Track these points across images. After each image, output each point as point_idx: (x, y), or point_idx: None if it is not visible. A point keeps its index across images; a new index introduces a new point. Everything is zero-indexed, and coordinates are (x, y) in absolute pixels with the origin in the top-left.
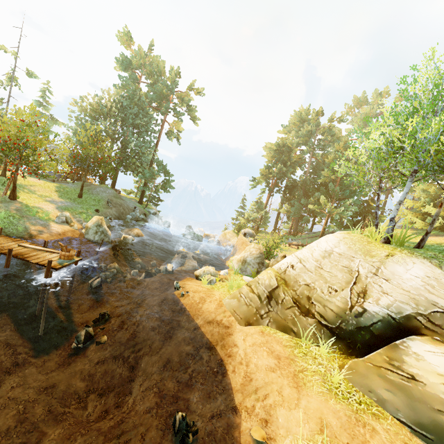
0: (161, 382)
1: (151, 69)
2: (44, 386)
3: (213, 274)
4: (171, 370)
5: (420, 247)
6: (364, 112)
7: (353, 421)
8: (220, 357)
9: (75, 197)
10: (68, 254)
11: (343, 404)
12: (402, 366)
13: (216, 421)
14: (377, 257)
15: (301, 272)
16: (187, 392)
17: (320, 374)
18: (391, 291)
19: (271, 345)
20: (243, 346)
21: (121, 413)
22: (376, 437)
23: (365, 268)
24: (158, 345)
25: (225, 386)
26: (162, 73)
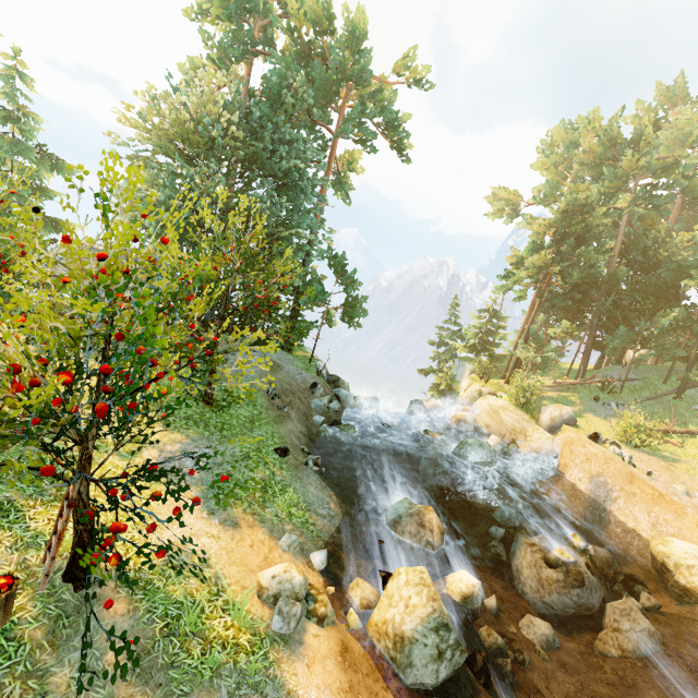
0: None
1: (302, 14)
2: None
3: None
4: None
5: None
6: (679, 117)
7: None
8: None
9: (197, 406)
10: None
11: None
12: None
13: None
14: None
15: None
16: None
17: None
18: None
19: None
20: None
21: None
22: None
23: None
24: None
25: None
26: (328, 26)
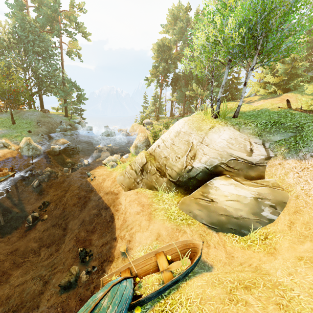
0: (78, 233)
1: None
2: (10, 251)
3: (114, 160)
4: (84, 225)
5: (235, 116)
6: None
7: (174, 230)
8: (112, 212)
9: (9, 124)
10: (2, 173)
11: (172, 223)
12: (208, 195)
13: (104, 247)
14: (204, 131)
15: (163, 149)
16: (91, 235)
17: (164, 210)
18: (208, 152)
19: (140, 199)
20: (124, 203)
21: (58, 253)
22: (184, 235)
23: (197, 139)
24: (78, 213)
25: (112, 228)
26: None
